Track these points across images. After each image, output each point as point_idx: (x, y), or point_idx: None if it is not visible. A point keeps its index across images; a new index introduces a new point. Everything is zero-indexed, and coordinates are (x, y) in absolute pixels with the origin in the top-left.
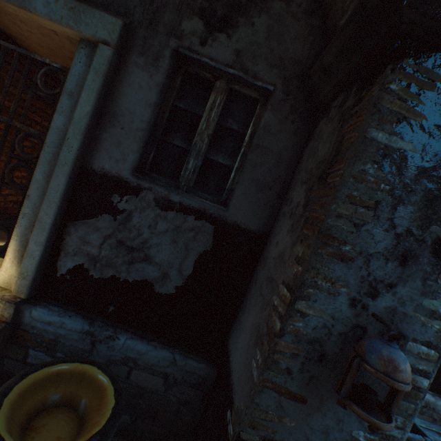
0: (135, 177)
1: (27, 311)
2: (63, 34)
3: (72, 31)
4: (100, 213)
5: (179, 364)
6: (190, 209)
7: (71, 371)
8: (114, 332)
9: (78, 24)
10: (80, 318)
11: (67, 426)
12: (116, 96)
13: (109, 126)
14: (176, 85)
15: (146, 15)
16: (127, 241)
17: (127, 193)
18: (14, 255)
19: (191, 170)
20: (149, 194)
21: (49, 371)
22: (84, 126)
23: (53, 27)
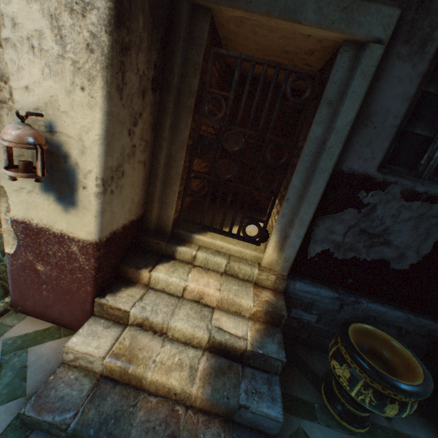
0: (379, 173)
1: (291, 284)
2: (318, 37)
3: (341, 35)
4: (344, 208)
5: (412, 321)
6: (434, 197)
7: (358, 329)
8: (355, 298)
9: (349, 26)
10: (326, 287)
11: (377, 363)
12: (370, 96)
13: (360, 127)
14: (432, 67)
15: None
16: (368, 229)
17: (371, 189)
18: (275, 245)
19: (436, 159)
20: (395, 188)
21: (351, 329)
22: (345, 134)
23: (315, 33)
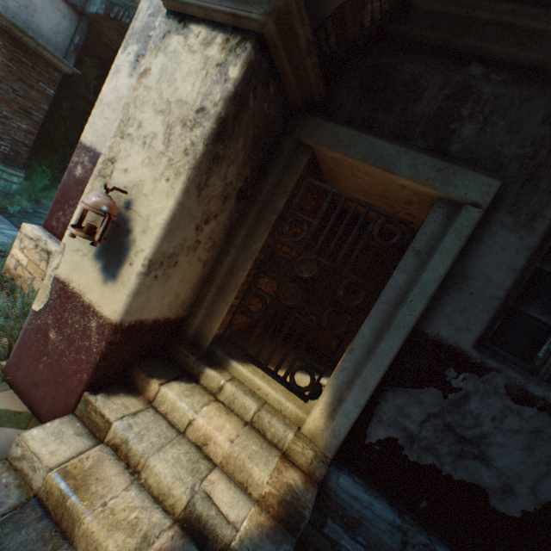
0: (476, 350)
1: (334, 475)
2: (413, 189)
3: (434, 191)
4: (424, 384)
5: None
6: None
7: None
8: (427, 538)
9: (444, 185)
10: (386, 502)
11: None
12: (467, 257)
13: (453, 288)
14: (546, 245)
15: (523, 170)
16: (456, 427)
17: (464, 369)
18: (324, 407)
19: None
20: (497, 377)
21: None
22: (432, 290)
23: (409, 185)
